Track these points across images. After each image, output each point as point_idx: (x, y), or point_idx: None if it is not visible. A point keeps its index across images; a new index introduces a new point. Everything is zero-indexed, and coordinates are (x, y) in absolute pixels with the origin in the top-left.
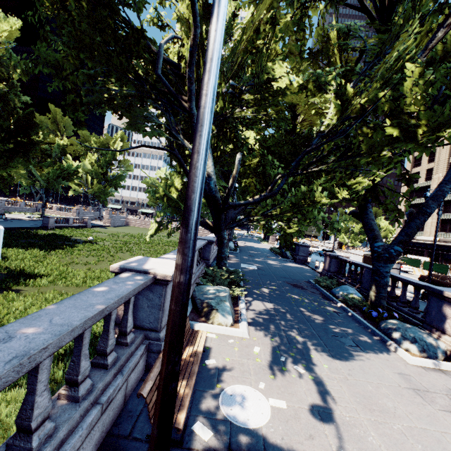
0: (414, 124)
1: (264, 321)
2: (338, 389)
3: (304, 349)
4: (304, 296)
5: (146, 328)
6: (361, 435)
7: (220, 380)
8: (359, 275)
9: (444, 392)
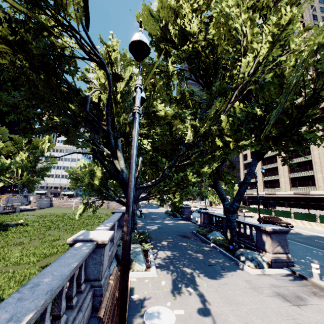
0: (228, 140)
1: (166, 264)
2: (213, 296)
3: (192, 277)
4: (190, 242)
5: (92, 279)
6: (225, 318)
7: (142, 306)
8: (221, 223)
9: (268, 286)
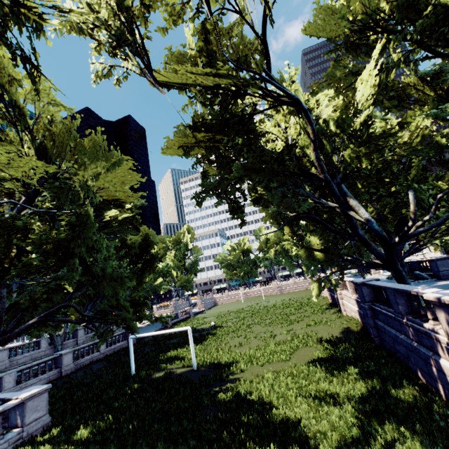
0: None
1: None
2: None
3: None
4: None
5: None
6: None
7: None
8: None
9: None
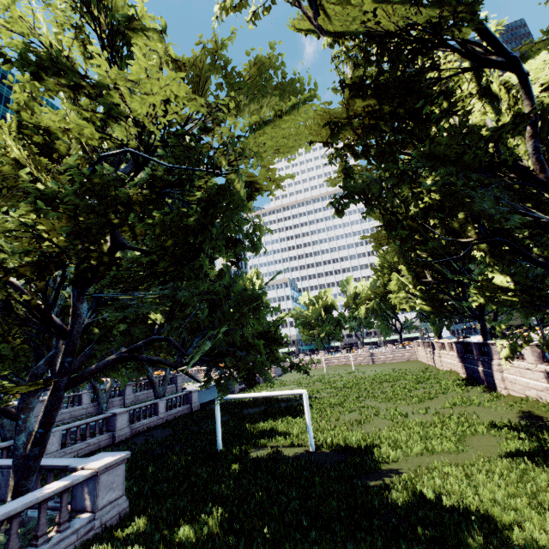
0: None
1: None
2: None
3: None
4: None
5: None
6: None
7: None
8: None
9: None
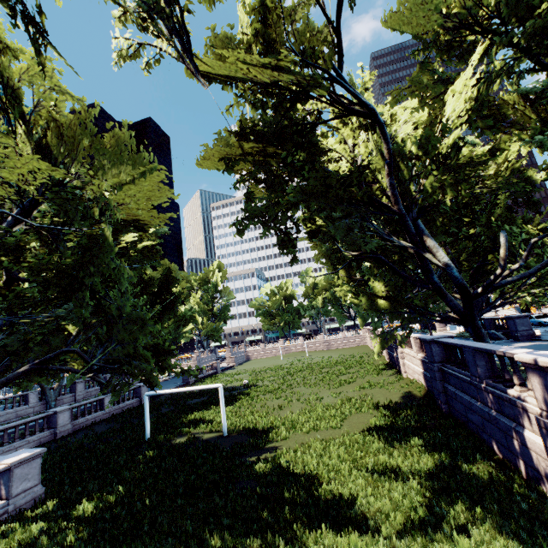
0: None
1: None
2: None
3: None
4: None
5: None
6: None
7: None
8: None
9: None
